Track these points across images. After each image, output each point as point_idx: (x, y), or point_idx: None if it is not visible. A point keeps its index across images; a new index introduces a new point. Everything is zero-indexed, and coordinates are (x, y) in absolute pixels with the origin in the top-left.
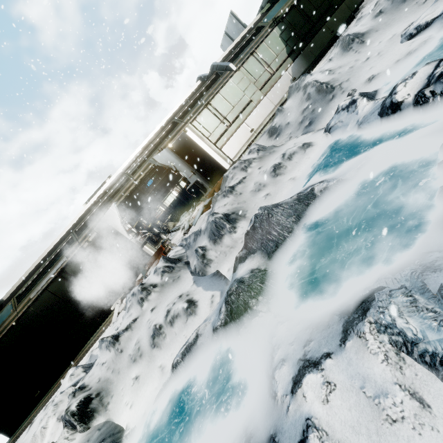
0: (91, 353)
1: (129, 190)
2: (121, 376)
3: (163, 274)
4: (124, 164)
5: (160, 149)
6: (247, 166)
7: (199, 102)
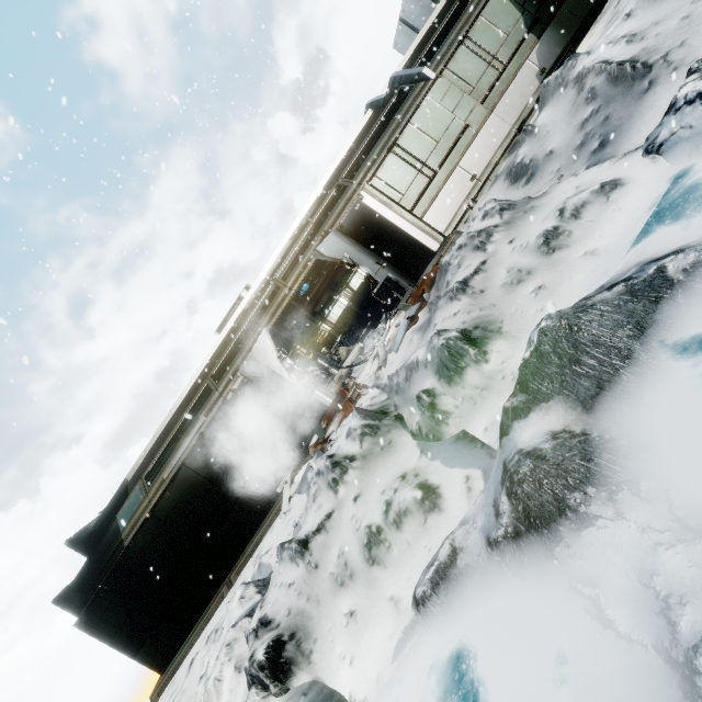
0: (260, 560)
1: (282, 305)
2: (323, 607)
3: (363, 438)
4: (267, 265)
5: (322, 234)
6: (485, 241)
7: (377, 146)
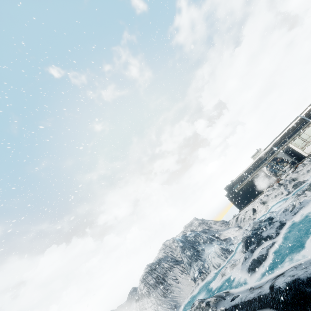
0: (259, 198)
1: (268, 161)
2: (269, 200)
3: (277, 187)
4: (266, 149)
5: (279, 150)
6: (304, 166)
7: (295, 134)
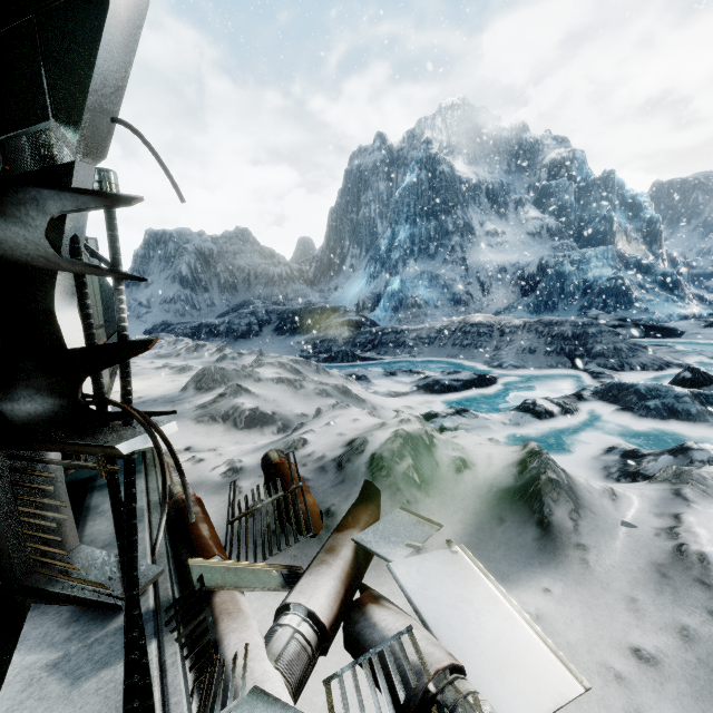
0: None
1: None
2: None
3: None
4: None
5: None
6: None
7: None
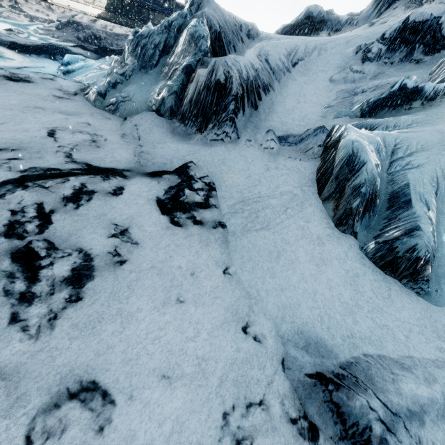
0: None
1: None
2: None
3: None
4: None
5: None
6: (38, 4)
7: None
